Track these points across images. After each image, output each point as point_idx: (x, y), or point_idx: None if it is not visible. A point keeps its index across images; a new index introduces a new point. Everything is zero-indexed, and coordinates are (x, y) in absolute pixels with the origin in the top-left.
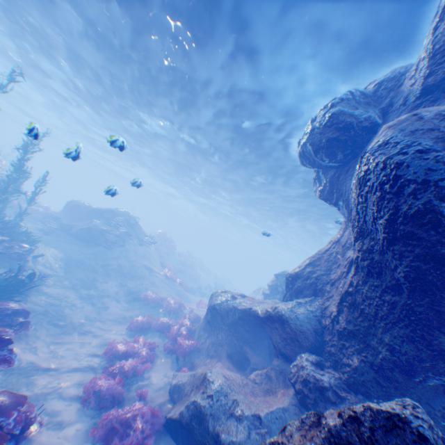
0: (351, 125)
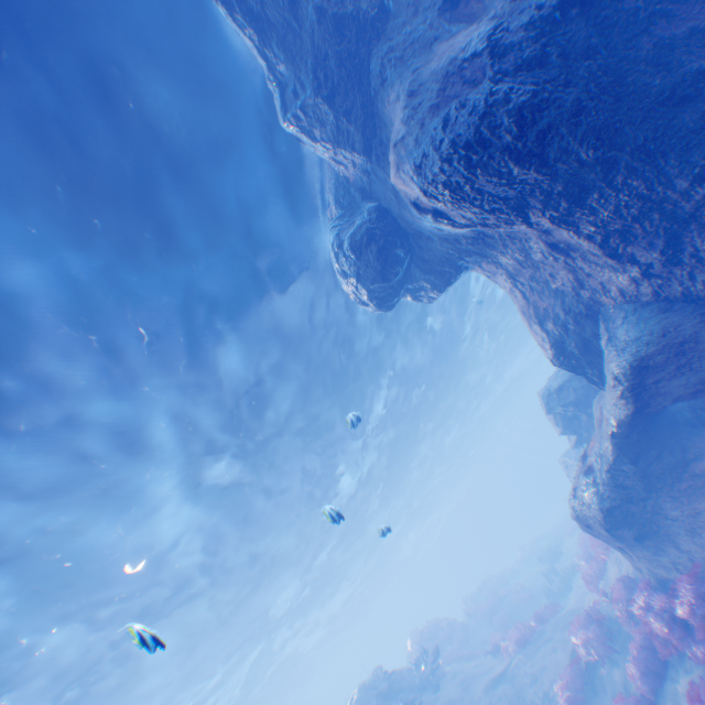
0: (370, 229)
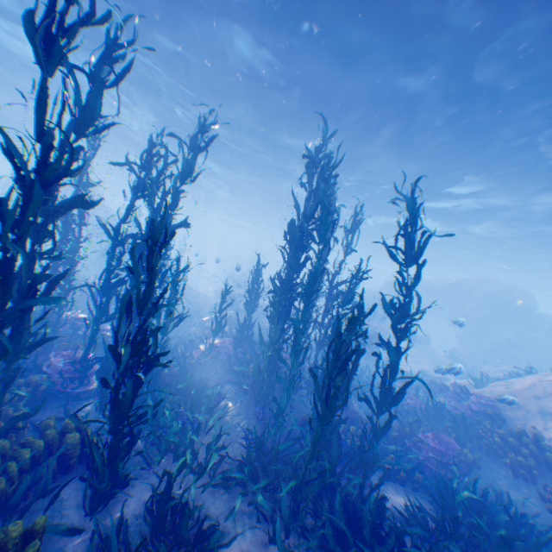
0: None
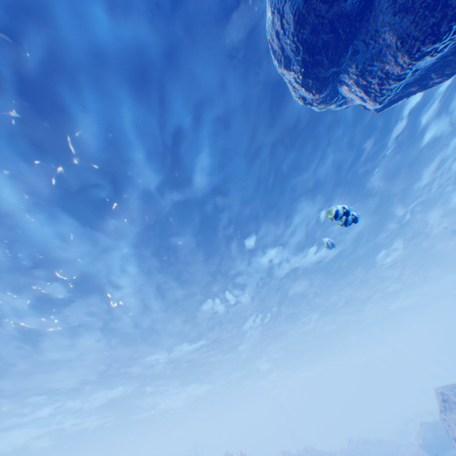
0: None
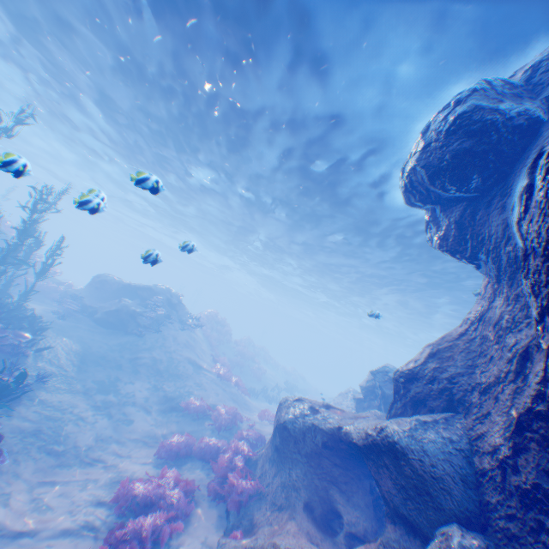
0: (495, 126)
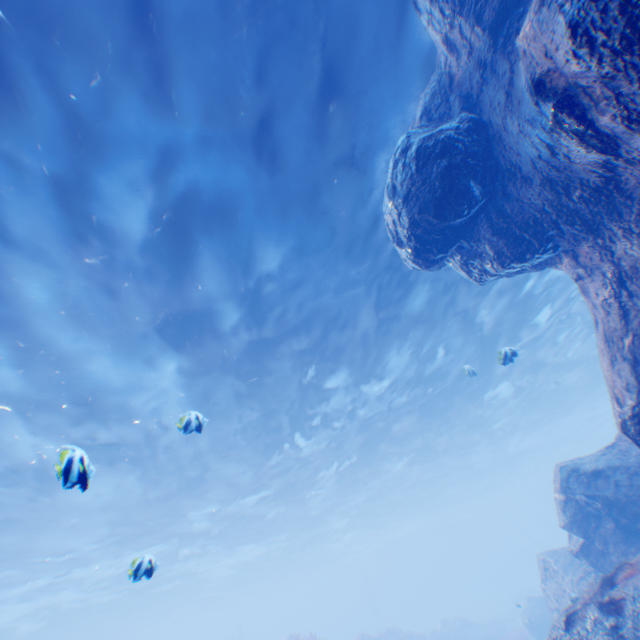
0: (451, 138)
